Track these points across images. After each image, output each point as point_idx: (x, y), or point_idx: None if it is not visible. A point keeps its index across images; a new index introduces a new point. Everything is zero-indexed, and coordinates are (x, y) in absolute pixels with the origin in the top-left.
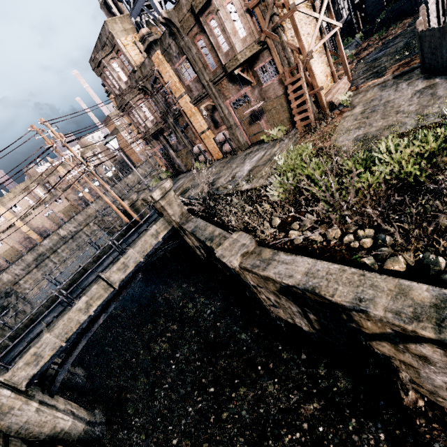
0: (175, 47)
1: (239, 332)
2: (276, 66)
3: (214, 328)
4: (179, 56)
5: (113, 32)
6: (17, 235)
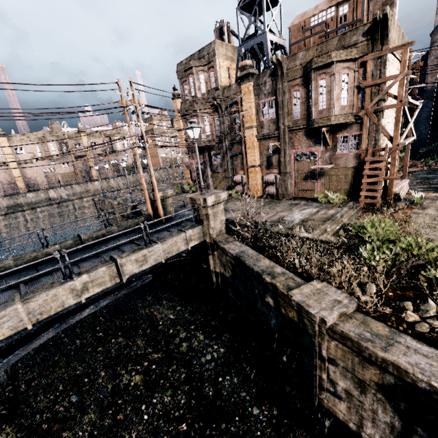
0: (269, 87)
1: (252, 405)
2: (359, 141)
3: (214, 383)
4: (268, 95)
5: (217, 51)
6: (4, 175)
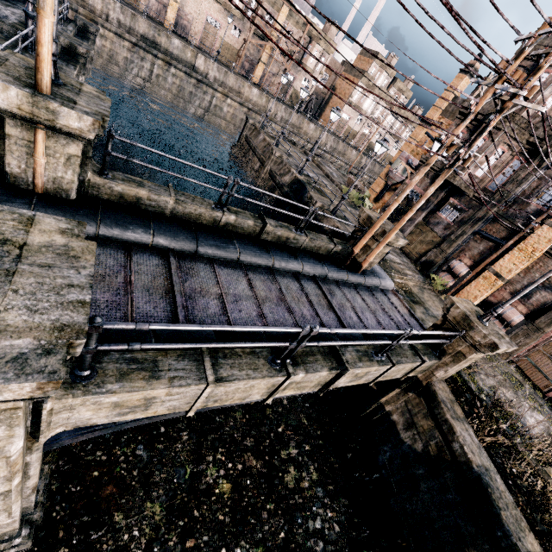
0: None
1: None
2: None
3: None
4: None
5: None
6: None
